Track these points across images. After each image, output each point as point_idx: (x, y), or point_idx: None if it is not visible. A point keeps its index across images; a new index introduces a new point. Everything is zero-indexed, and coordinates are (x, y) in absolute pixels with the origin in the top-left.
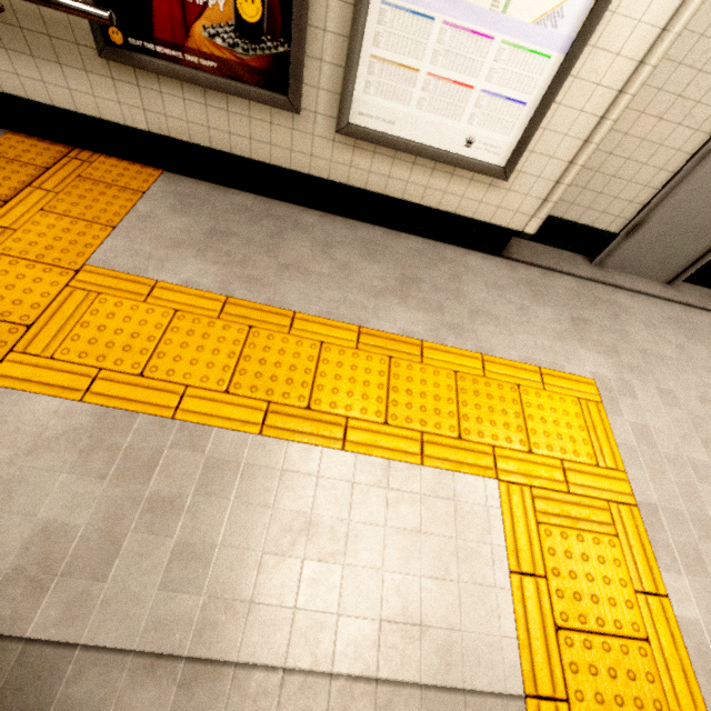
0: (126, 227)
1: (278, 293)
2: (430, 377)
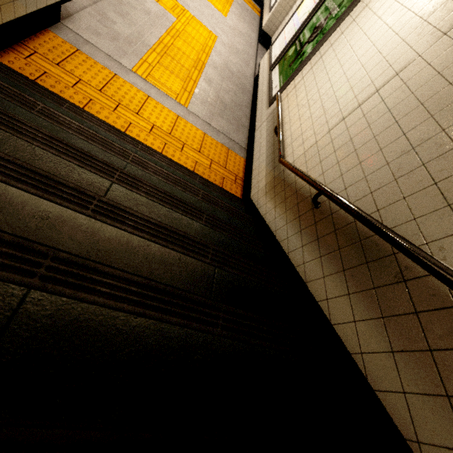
0: (245, 3)
1: (236, 4)
2: (223, 1)
